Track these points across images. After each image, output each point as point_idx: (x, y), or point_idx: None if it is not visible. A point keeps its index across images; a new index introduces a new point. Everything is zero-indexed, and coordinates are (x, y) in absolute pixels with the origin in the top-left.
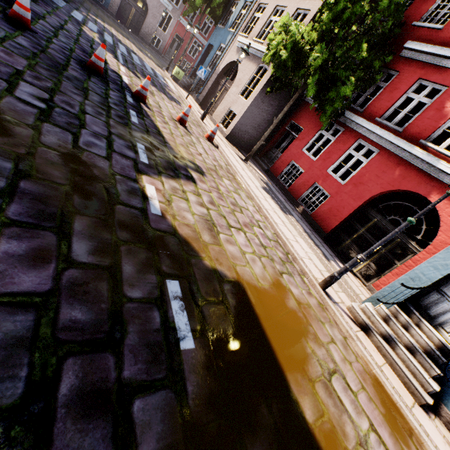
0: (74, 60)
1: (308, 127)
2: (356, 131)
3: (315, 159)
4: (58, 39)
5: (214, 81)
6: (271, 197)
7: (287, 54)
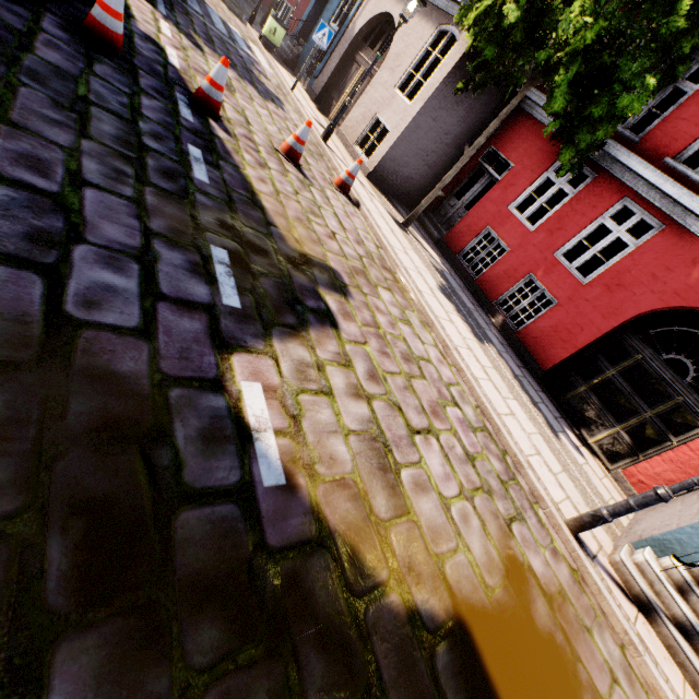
0: (50, 13)
1: (523, 163)
2: (620, 180)
3: (532, 228)
4: None
5: (343, 54)
6: (455, 310)
7: (519, 13)
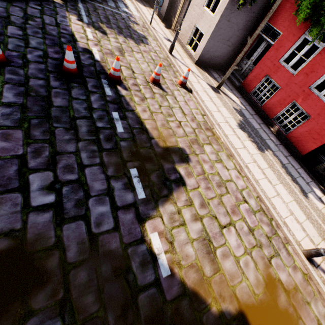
0: (51, 73)
1: (288, 31)
2: None
3: (294, 73)
4: (29, 49)
5: None
6: (247, 136)
7: None
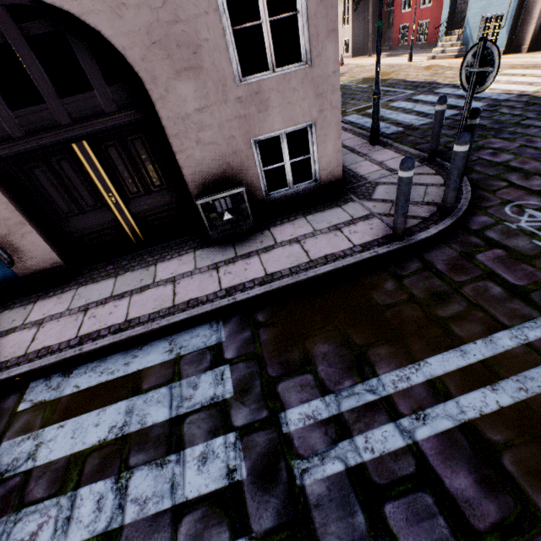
0: None
1: None
2: None
3: (410, 9)
4: None
5: None
6: (388, 58)
7: None
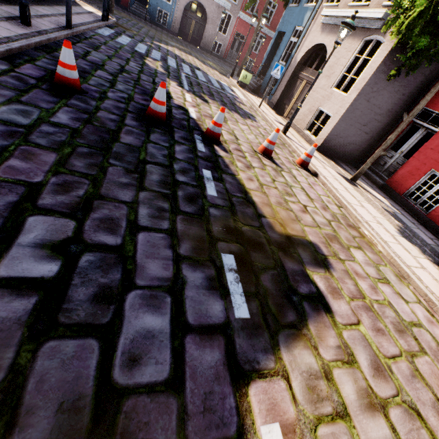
0: (130, 113)
1: None
2: None
3: None
4: (114, 90)
5: (290, 76)
6: (420, 251)
7: None
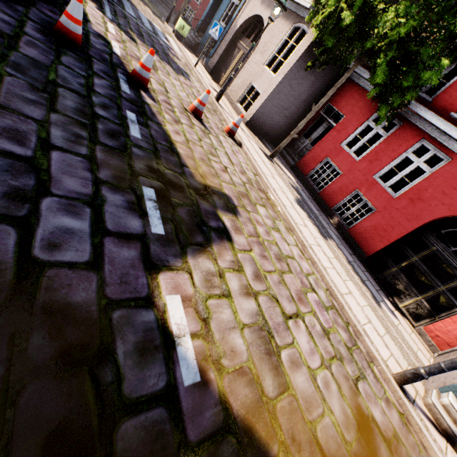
0: (31, 21)
1: (351, 115)
2: (419, 127)
3: (358, 158)
4: None
5: (229, 42)
6: (307, 216)
7: (353, 17)
